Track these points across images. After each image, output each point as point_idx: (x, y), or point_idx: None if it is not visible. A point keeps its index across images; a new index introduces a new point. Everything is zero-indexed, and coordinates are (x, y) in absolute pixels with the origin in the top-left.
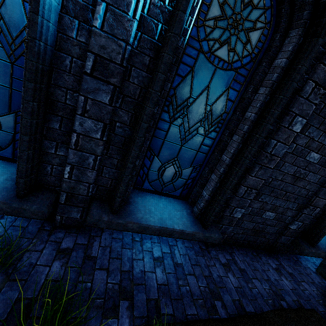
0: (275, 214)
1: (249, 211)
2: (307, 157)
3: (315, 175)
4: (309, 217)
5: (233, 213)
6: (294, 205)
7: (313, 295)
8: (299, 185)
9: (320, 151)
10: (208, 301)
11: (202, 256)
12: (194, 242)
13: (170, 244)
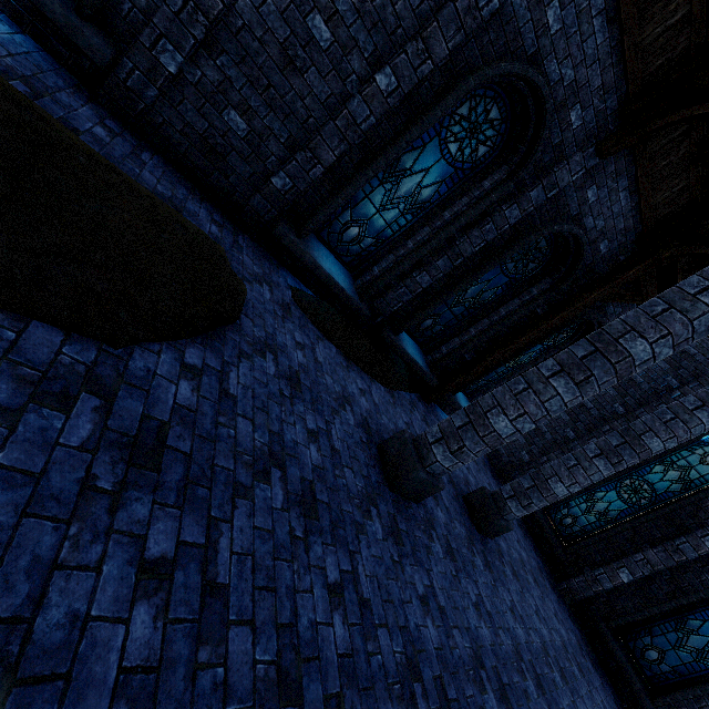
0: (248, 128)
1: (198, 81)
2: (309, 19)
3: (321, 82)
4: (306, 179)
5: (157, 48)
6: (284, 131)
7: (245, 264)
8: (293, 83)
9: (332, 24)
10: (1, 66)
11: (66, 85)
12: (71, 76)
13: (0, 17)
